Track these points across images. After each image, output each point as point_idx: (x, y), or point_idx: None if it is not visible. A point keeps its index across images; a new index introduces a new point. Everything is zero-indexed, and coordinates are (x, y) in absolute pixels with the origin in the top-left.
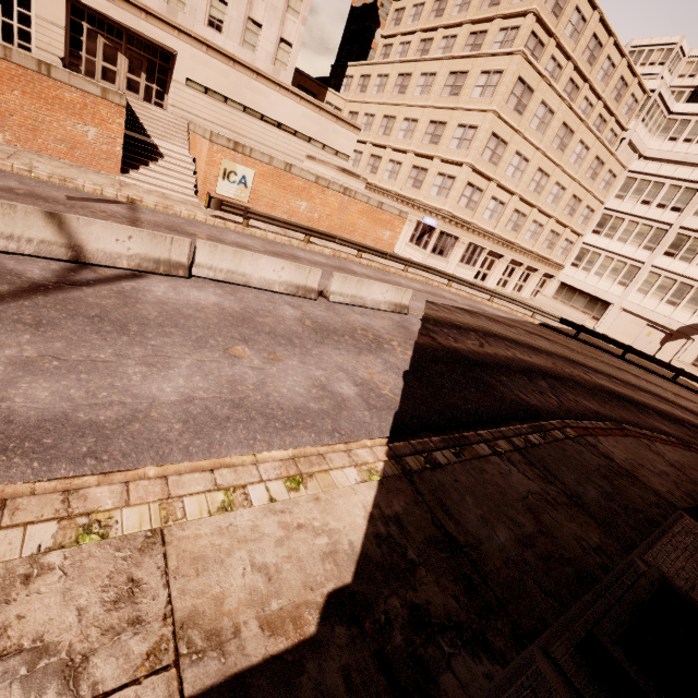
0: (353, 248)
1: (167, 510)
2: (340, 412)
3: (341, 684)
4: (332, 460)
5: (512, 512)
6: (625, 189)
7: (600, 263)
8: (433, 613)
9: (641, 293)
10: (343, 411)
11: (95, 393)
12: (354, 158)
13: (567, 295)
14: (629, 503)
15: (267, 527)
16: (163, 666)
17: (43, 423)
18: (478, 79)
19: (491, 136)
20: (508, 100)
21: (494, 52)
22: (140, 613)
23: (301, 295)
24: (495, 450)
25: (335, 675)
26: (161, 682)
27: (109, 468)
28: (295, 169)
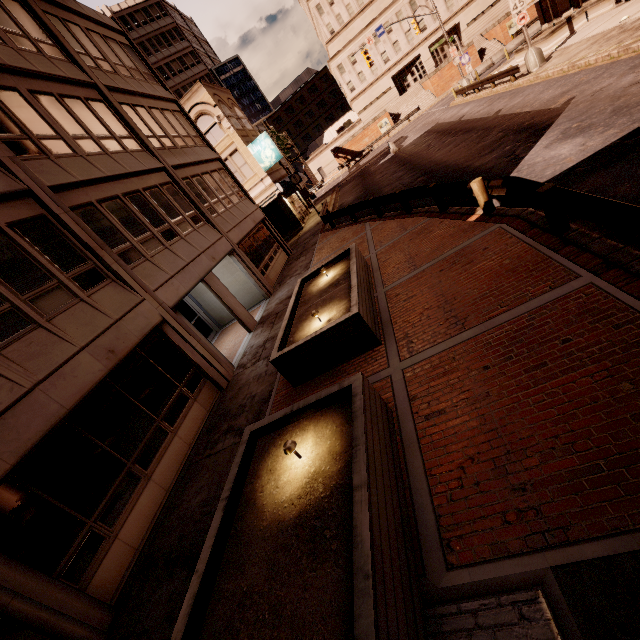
0: None
1: None
2: None
3: None
4: None
5: None
6: None
7: None
8: None
9: None
10: None
11: None
12: None
13: None
14: None
15: None
16: None
17: None
18: None
19: None
20: None
21: None
22: None
23: None
24: None
25: None
26: None
27: None
28: None
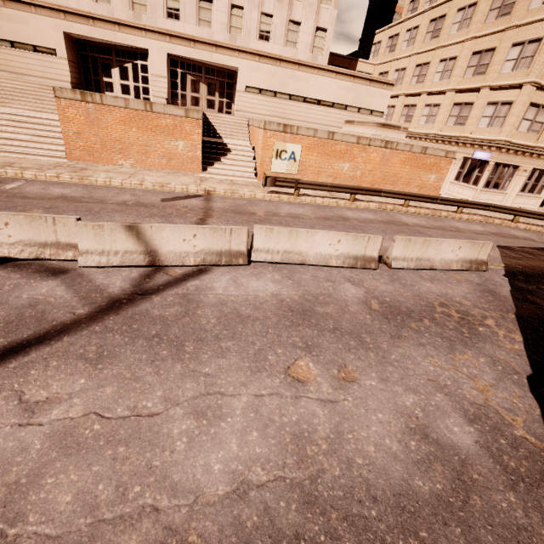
0: (400, 198)
1: None
2: (468, 500)
3: None
4: None
5: None
6: None
7: None
8: None
9: None
10: (471, 496)
11: (126, 487)
12: (387, 113)
13: None
14: None
15: None
16: None
17: None
18: None
19: None
20: None
21: None
22: None
23: (360, 266)
24: None
25: None
26: None
27: None
28: (337, 135)
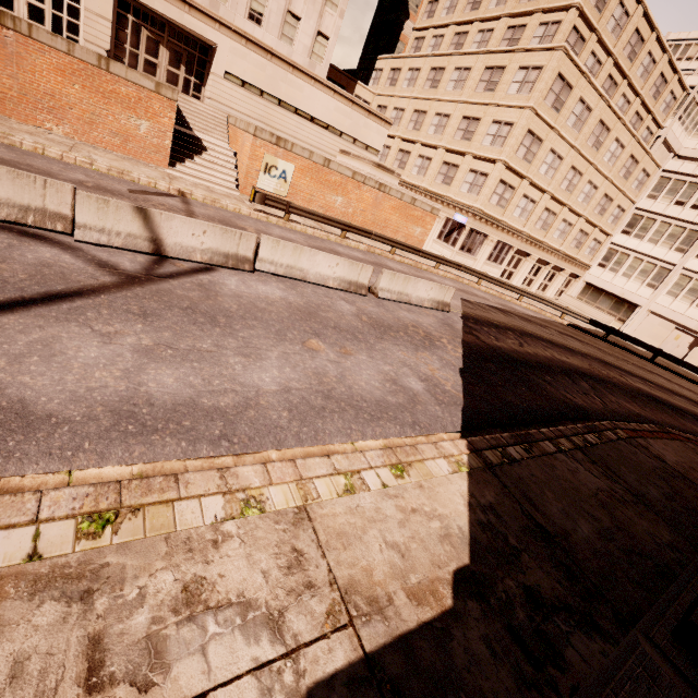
0: (388, 244)
1: (304, 490)
2: (415, 406)
3: (486, 651)
4: (423, 451)
5: (588, 507)
6: (658, 189)
7: (628, 264)
8: (544, 595)
9: (671, 296)
10: (417, 405)
11: (210, 380)
12: (382, 153)
13: (593, 295)
14: (689, 504)
15: (388, 509)
16: (342, 625)
17: (177, 407)
18: (515, 74)
19: (527, 134)
20: (546, 97)
21: (534, 48)
22: (310, 579)
23: (353, 290)
24: (559, 448)
25: (478, 643)
26: (345, 638)
27: (239, 450)
28: (333, 164)
